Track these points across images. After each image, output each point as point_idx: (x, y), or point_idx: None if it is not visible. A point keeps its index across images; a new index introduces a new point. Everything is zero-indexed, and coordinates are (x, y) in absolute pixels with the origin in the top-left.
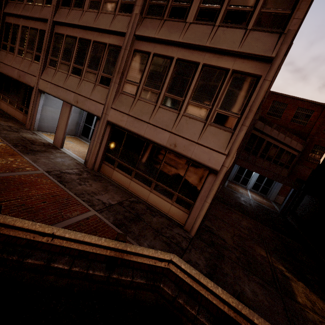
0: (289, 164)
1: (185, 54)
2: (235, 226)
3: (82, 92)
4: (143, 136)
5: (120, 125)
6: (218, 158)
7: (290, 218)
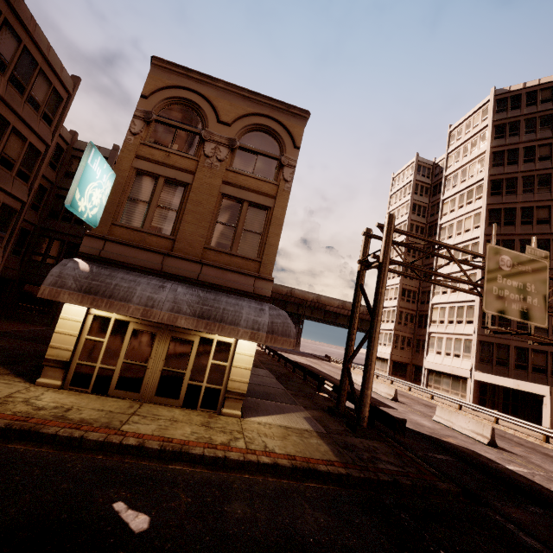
0: None
1: None
2: None
3: None
4: None
5: None
6: None
7: None
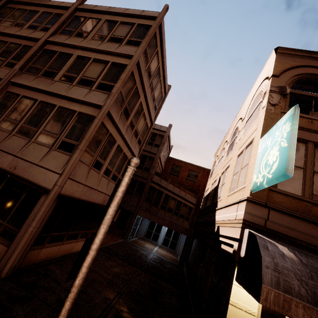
0: (188, 215)
1: (47, 98)
2: (99, 271)
3: None
4: None
5: None
6: (52, 178)
7: (185, 267)
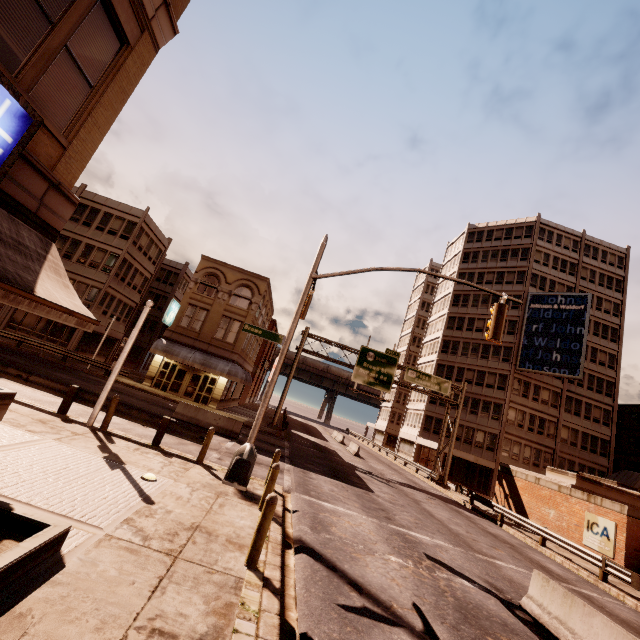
0: None
1: (70, 275)
2: None
3: None
4: None
5: None
6: None
7: None
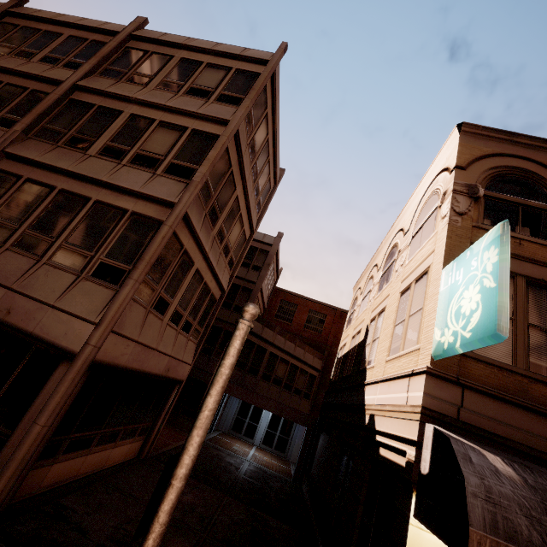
0: (309, 390)
1: (74, 185)
2: None
3: None
4: None
5: None
6: (81, 331)
7: (305, 485)
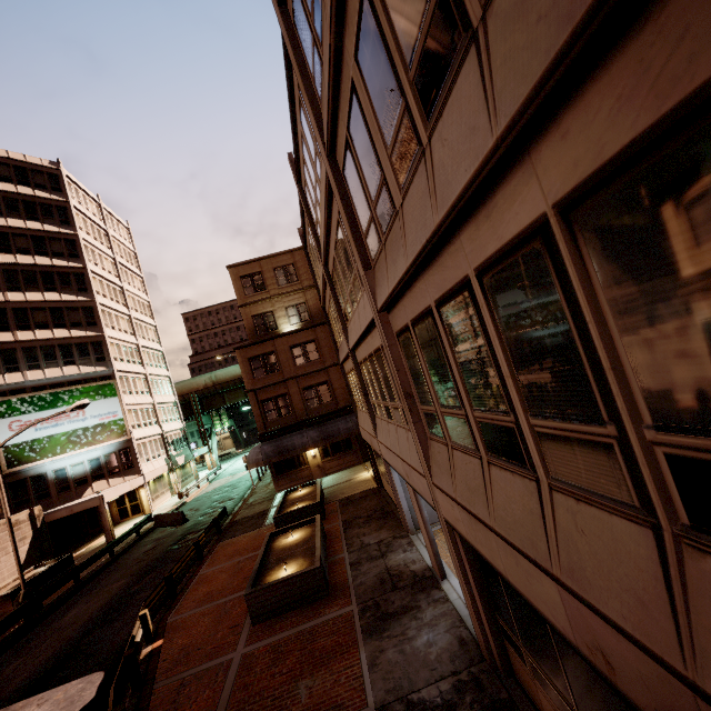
0: None
1: (435, 280)
2: None
3: (403, 454)
4: (508, 582)
5: (461, 534)
6: None
7: None
